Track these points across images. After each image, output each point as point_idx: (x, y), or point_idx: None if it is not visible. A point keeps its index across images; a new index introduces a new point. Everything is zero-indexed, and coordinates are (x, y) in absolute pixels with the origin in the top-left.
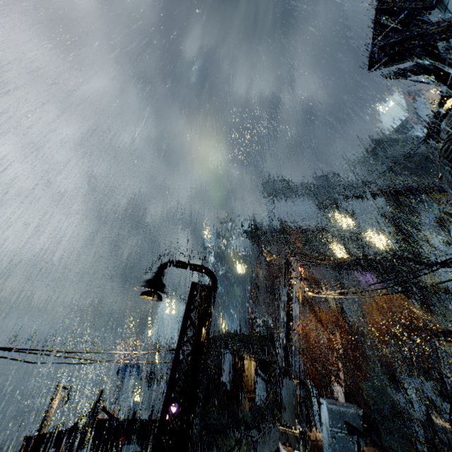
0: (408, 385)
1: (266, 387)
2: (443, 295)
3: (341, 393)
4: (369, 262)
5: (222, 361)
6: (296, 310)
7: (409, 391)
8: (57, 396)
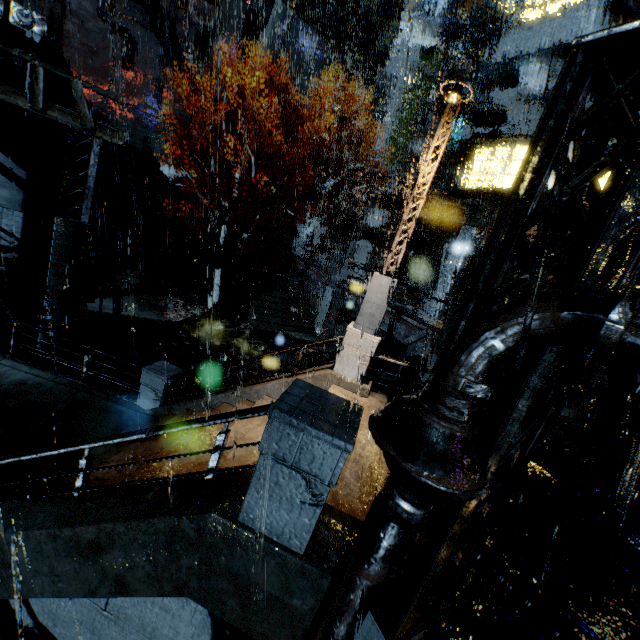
0: (298, 224)
1: (25, 201)
2: (380, 117)
3: (382, 293)
4: None
5: None
6: None
7: (295, 231)
8: None
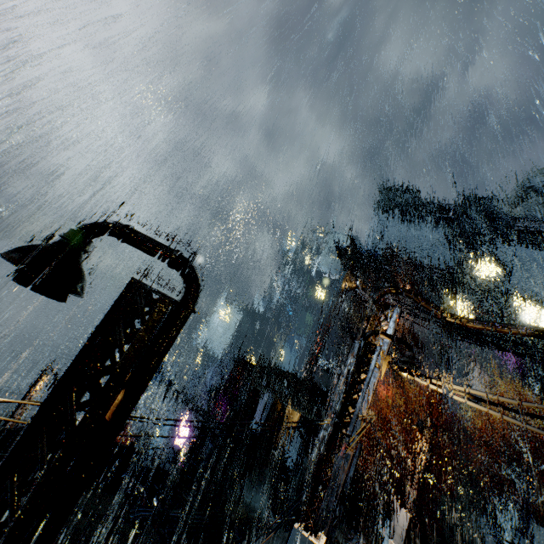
0: (503, 515)
1: (303, 449)
2: None
3: (403, 521)
4: (502, 335)
5: (260, 396)
6: (369, 391)
7: (502, 524)
8: (43, 378)
